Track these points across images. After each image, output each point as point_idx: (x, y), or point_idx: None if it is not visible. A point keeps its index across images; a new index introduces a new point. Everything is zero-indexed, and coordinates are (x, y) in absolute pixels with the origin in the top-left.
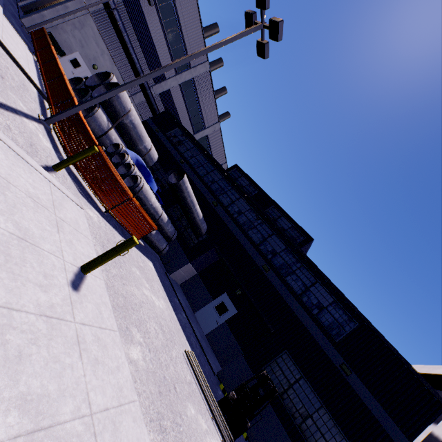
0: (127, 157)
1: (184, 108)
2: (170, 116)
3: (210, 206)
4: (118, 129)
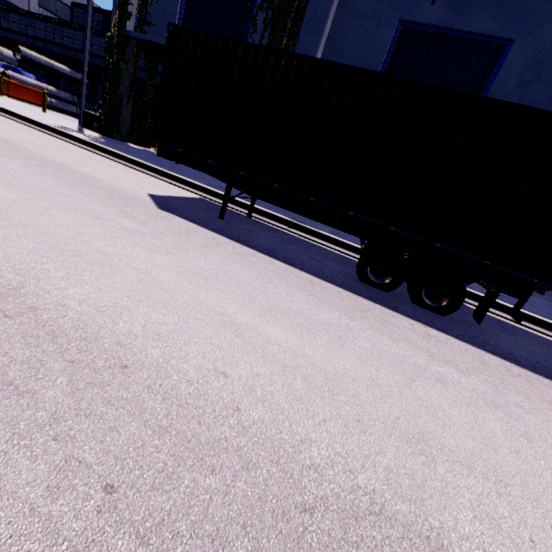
0: None
1: None
2: None
3: (75, 59)
4: None
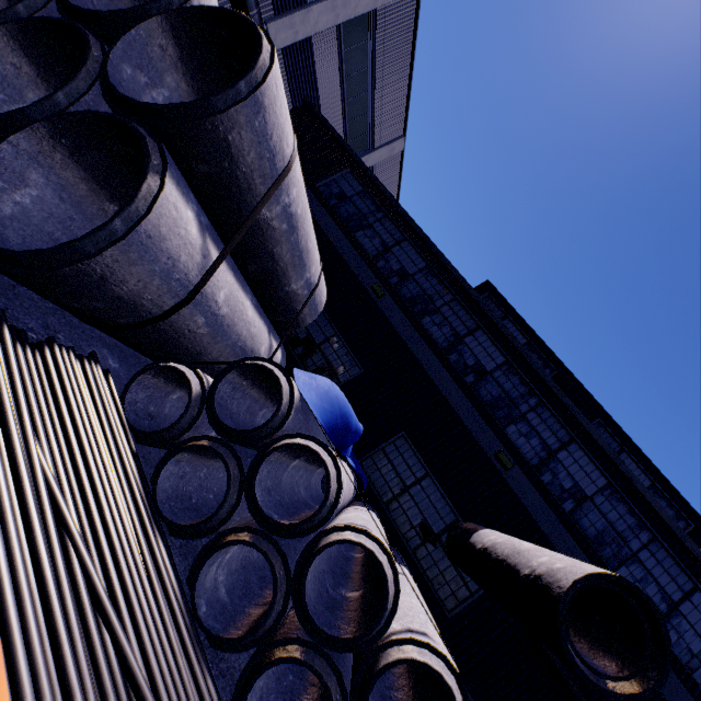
0: (333, 474)
1: (337, 94)
2: (319, 125)
3: (490, 465)
4: (229, 238)
